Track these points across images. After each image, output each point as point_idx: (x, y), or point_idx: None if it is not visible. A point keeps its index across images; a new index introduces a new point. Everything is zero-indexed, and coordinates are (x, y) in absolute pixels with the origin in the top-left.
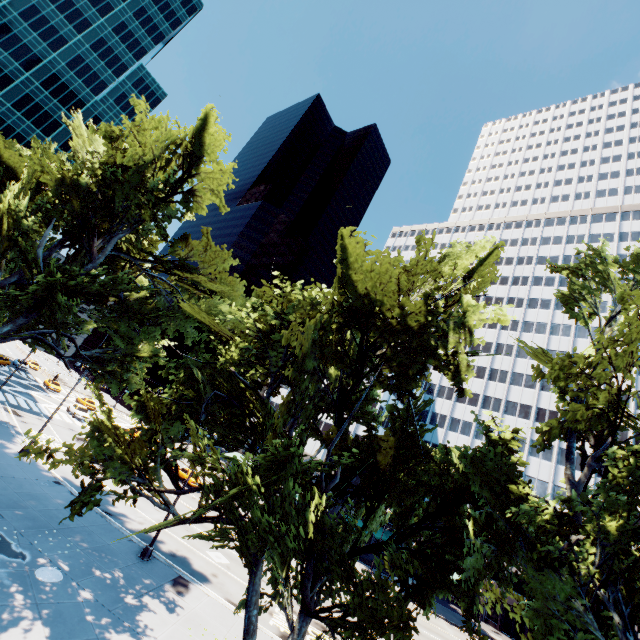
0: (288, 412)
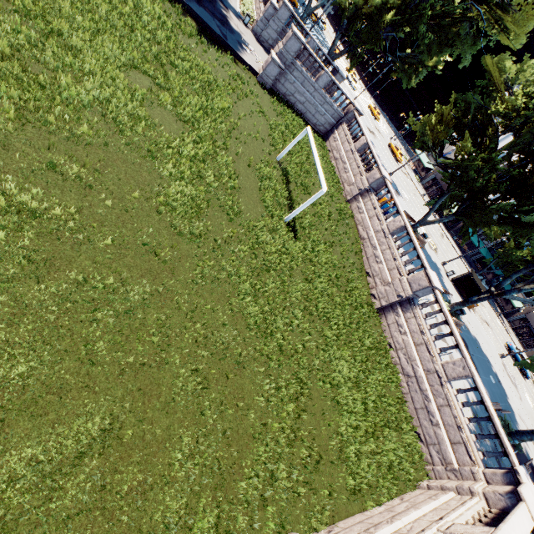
0: (507, 147)
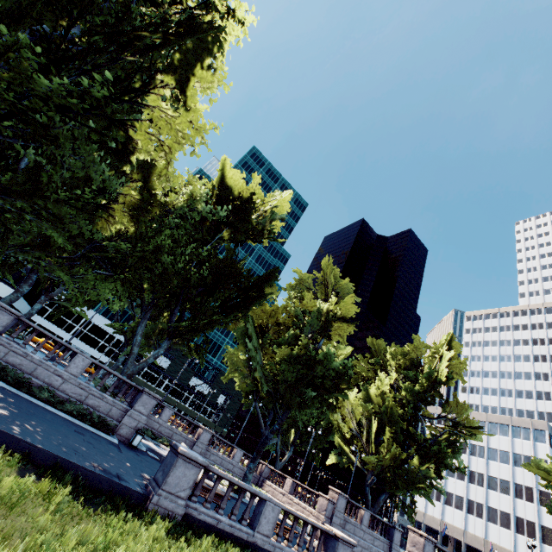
0: None
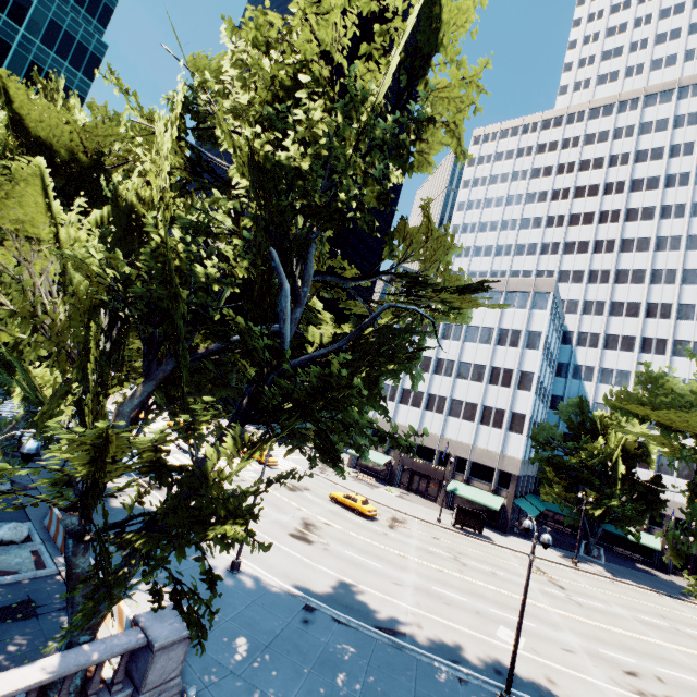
0: None
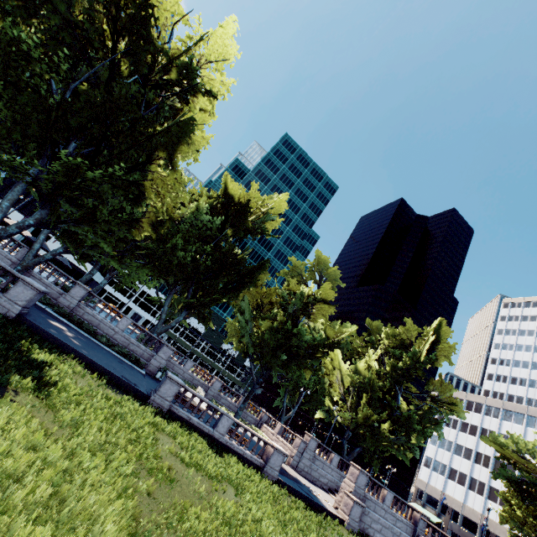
0: None
